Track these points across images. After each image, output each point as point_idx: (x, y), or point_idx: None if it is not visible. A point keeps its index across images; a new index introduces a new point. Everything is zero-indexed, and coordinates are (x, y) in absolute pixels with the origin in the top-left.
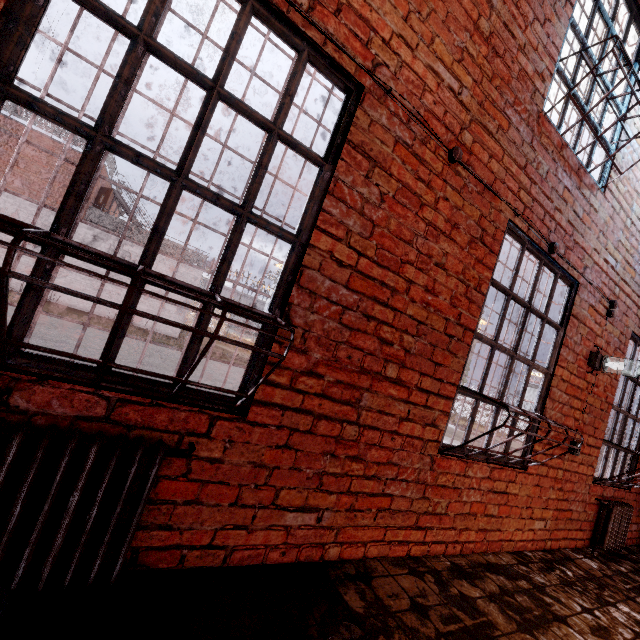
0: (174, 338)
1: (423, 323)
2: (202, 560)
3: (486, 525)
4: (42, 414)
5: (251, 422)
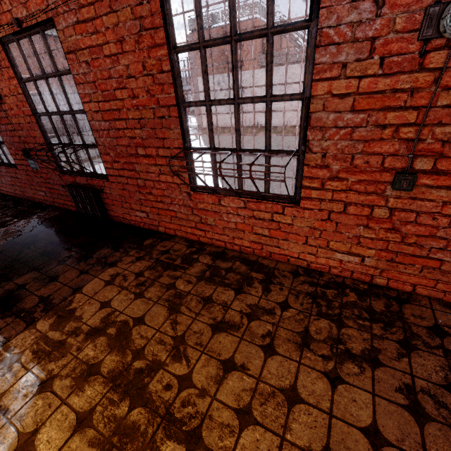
0: None
1: (141, 119)
2: (125, 222)
3: (260, 240)
4: (81, 184)
5: (111, 182)
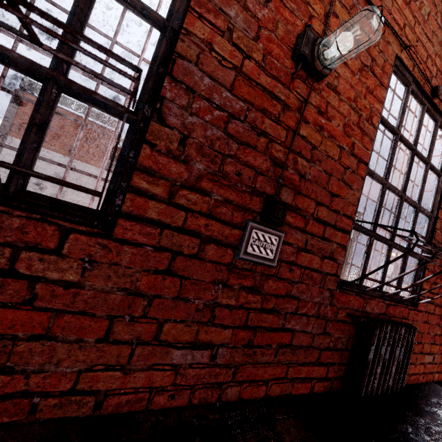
0: None
1: None
2: None
3: None
4: (370, 313)
5: (418, 310)
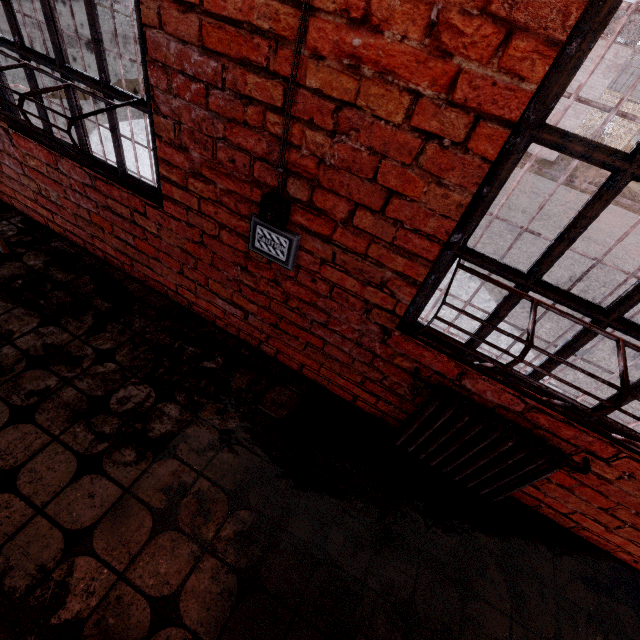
0: (548, 162)
1: None
2: (553, 516)
3: None
4: (477, 394)
5: None
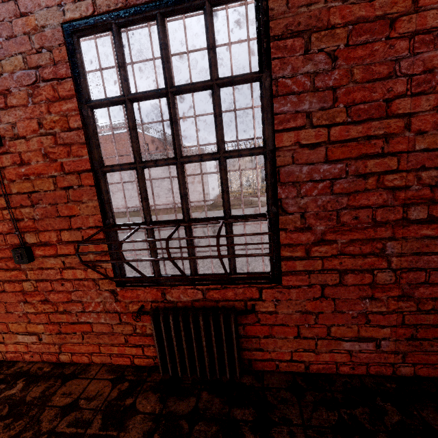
0: (206, 205)
1: None
2: None
3: None
4: None
5: None
